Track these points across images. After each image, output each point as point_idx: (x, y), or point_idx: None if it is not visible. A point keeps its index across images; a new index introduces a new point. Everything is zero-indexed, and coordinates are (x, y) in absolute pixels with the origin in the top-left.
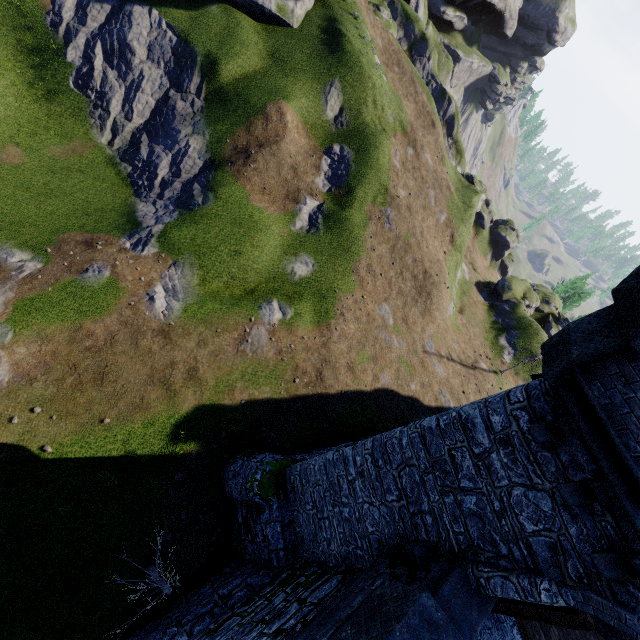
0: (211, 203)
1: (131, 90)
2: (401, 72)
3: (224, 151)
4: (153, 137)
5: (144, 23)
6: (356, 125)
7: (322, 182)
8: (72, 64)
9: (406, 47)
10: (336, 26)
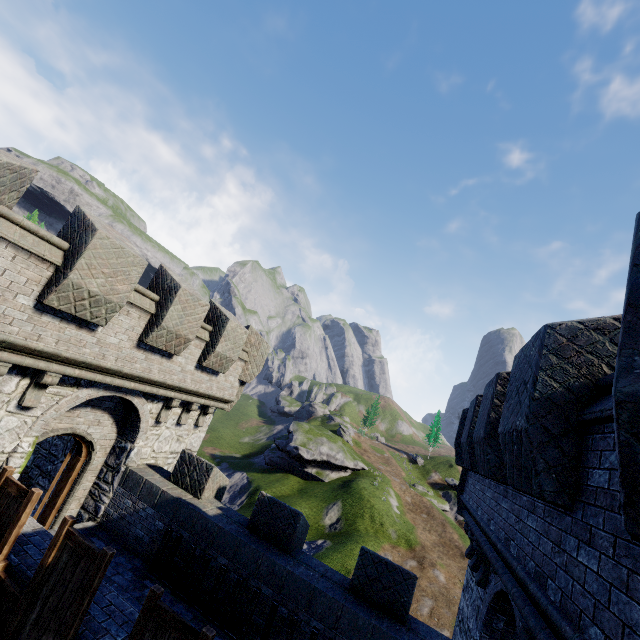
0: None
1: None
2: (430, 517)
3: None
4: None
5: (237, 477)
6: (348, 529)
7: None
8: None
9: (462, 518)
10: (354, 479)
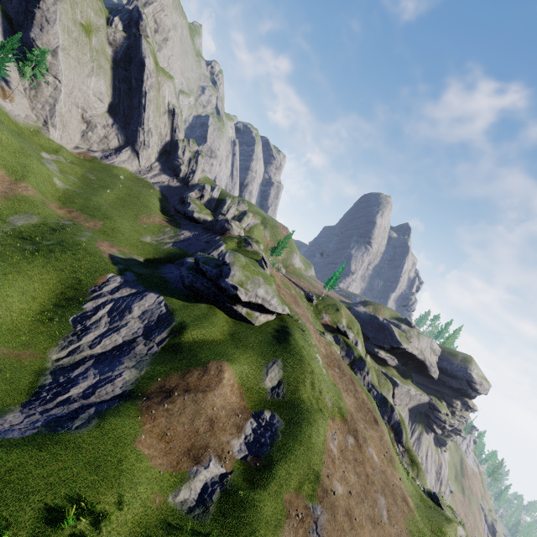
0: (86, 429)
1: (111, 330)
2: (341, 373)
3: (149, 387)
4: (98, 363)
5: (150, 300)
6: (292, 398)
7: (239, 445)
8: (84, 309)
9: (348, 362)
10: (287, 330)
